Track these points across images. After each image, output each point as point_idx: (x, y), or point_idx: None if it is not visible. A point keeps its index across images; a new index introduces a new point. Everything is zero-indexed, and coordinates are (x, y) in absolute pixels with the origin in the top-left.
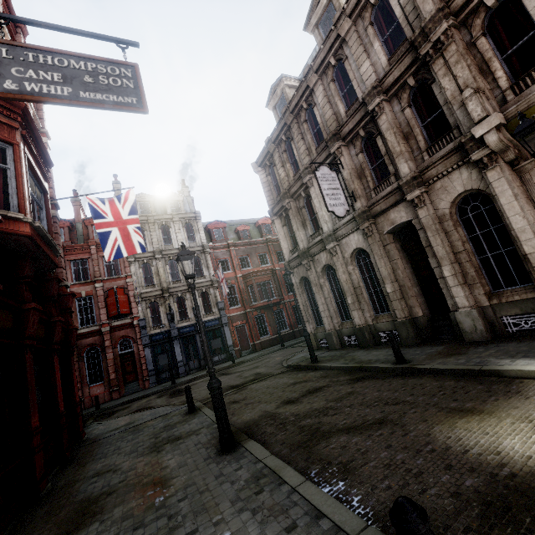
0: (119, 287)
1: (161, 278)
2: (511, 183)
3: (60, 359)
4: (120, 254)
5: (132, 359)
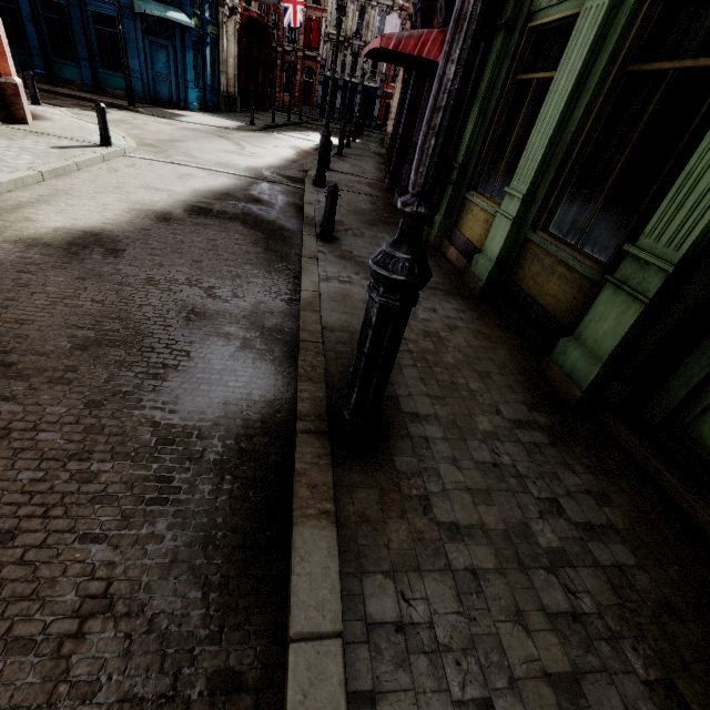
0: (316, 18)
1: (348, 25)
2: (399, 80)
3: (264, 68)
4: (290, 25)
5: (311, 89)
